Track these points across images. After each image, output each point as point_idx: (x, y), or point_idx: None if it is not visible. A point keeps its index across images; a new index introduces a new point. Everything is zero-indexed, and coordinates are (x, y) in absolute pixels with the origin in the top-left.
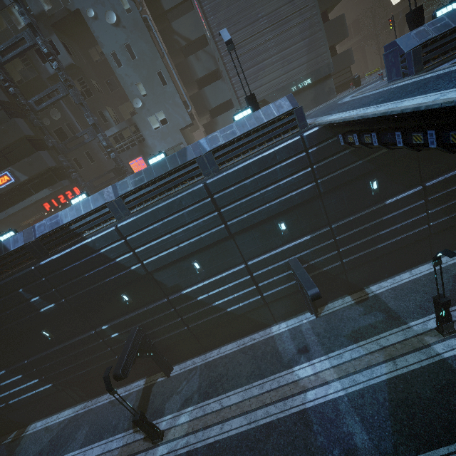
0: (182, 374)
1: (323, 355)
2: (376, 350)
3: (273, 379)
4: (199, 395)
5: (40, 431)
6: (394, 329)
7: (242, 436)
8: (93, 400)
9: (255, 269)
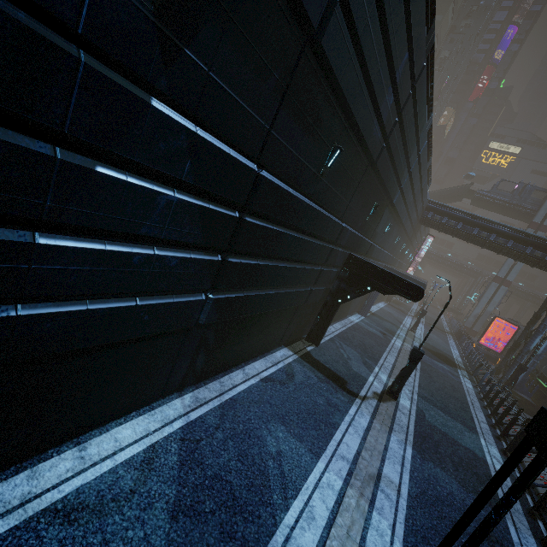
0: (329, 343)
1: (394, 336)
2: (405, 336)
3: (392, 347)
4: (369, 359)
5: (14, 546)
6: (399, 328)
7: (423, 377)
8: (211, 385)
9: (383, 259)
